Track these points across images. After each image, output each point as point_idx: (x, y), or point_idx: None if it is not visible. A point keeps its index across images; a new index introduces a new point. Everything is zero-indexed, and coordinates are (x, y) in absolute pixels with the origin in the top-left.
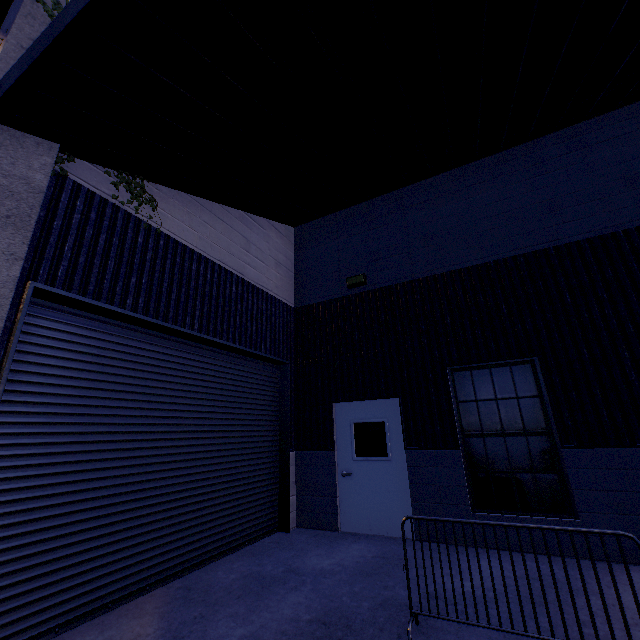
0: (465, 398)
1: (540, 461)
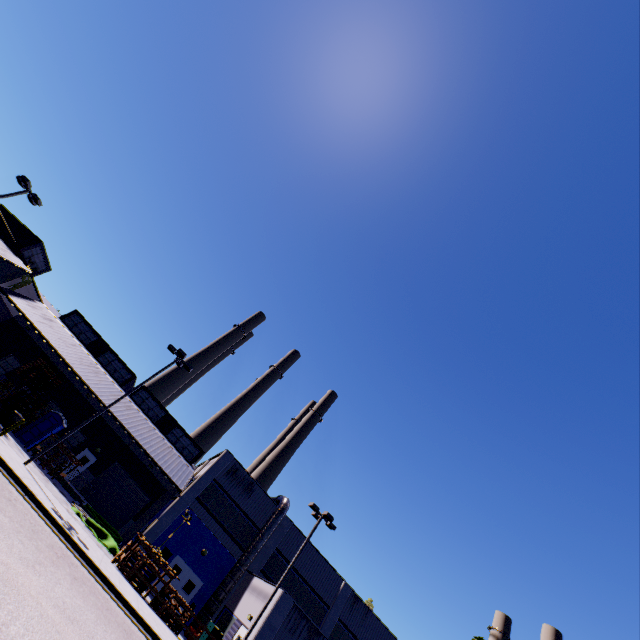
0: (7, 360)
1: (0, 374)
